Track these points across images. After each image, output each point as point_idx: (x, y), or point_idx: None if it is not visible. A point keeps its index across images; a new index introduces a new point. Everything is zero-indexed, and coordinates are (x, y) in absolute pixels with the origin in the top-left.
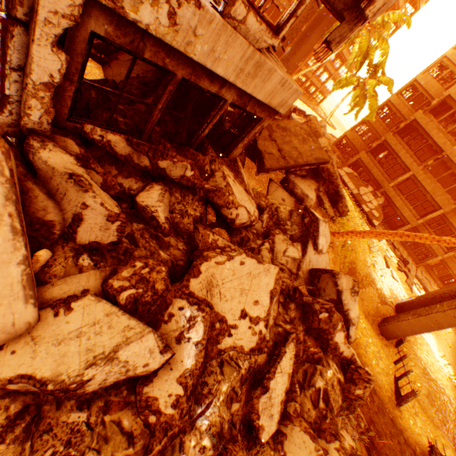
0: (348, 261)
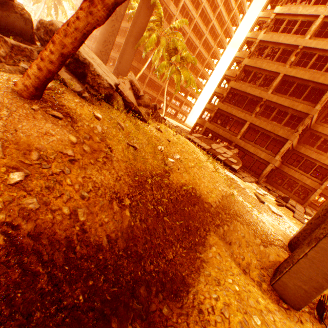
0: (174, 182)
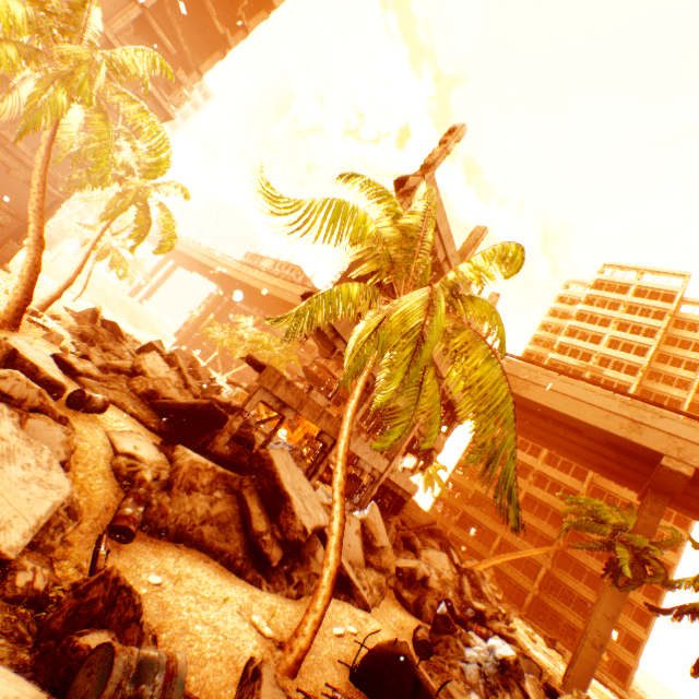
0: None
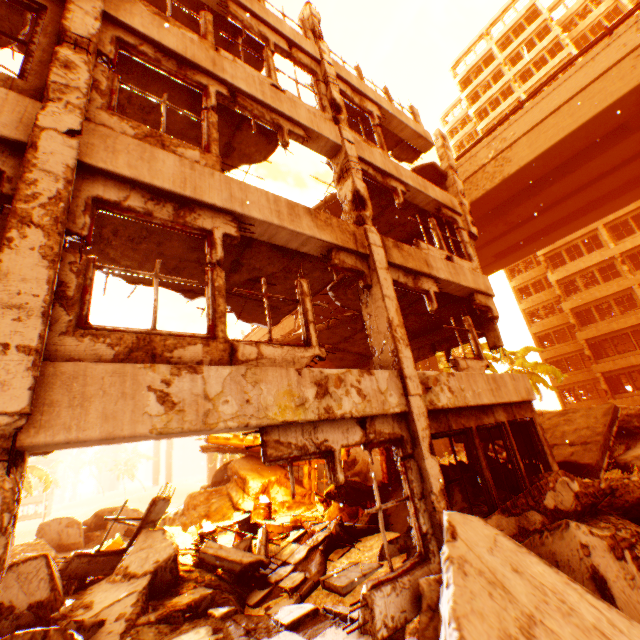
0: None
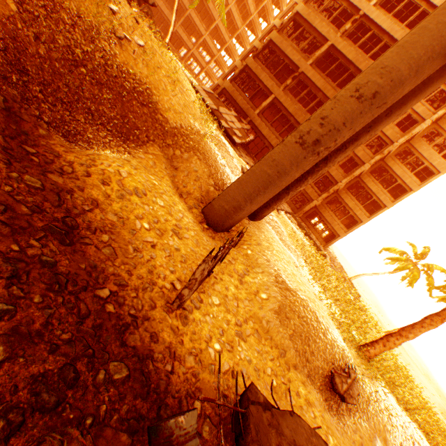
0: (120, 60)
